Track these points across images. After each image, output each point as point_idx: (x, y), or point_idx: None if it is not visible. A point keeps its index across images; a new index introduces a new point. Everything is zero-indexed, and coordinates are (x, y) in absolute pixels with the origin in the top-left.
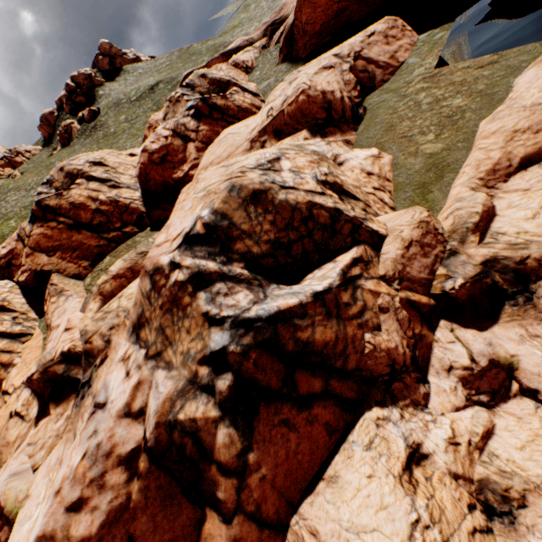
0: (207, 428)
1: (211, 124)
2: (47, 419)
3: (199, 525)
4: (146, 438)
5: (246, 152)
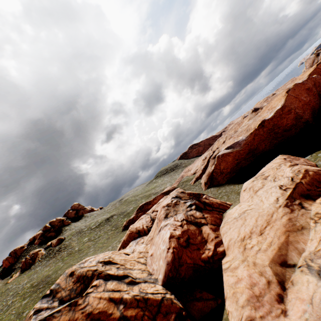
0: None
1: (209, 212)
2: None
3: None
4: None
5: (288, 213)
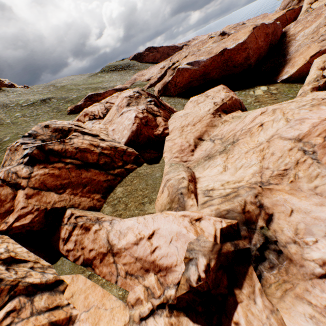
0: None
1: (162, 110)
2: (241, 309)
3: None
4: None
5: (212, 118)
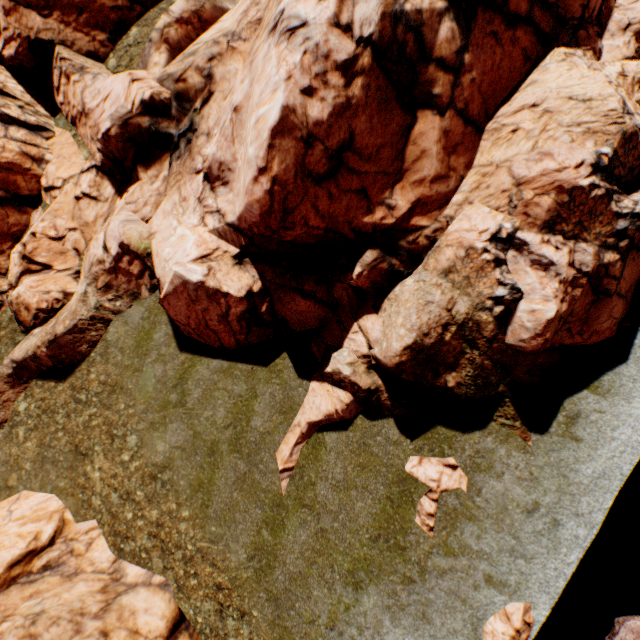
0: (430, 24)
1: None
2: (137, 184)
3: (407, 133)
4: (365, 39)
5: None
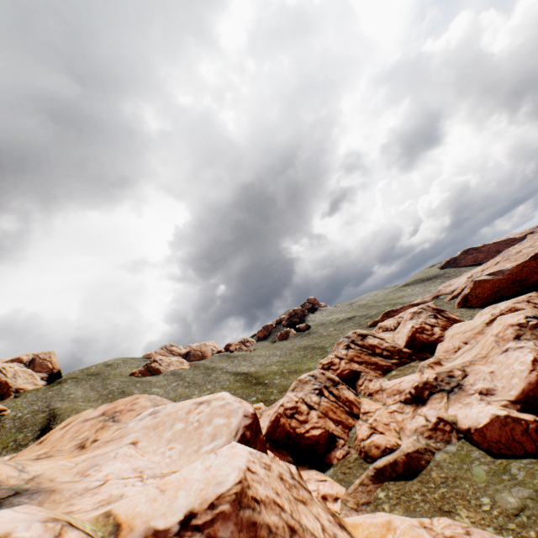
0: None
1: (443, 322)
2: (430, 404)
3: None
4: None
5: (484, 327)
